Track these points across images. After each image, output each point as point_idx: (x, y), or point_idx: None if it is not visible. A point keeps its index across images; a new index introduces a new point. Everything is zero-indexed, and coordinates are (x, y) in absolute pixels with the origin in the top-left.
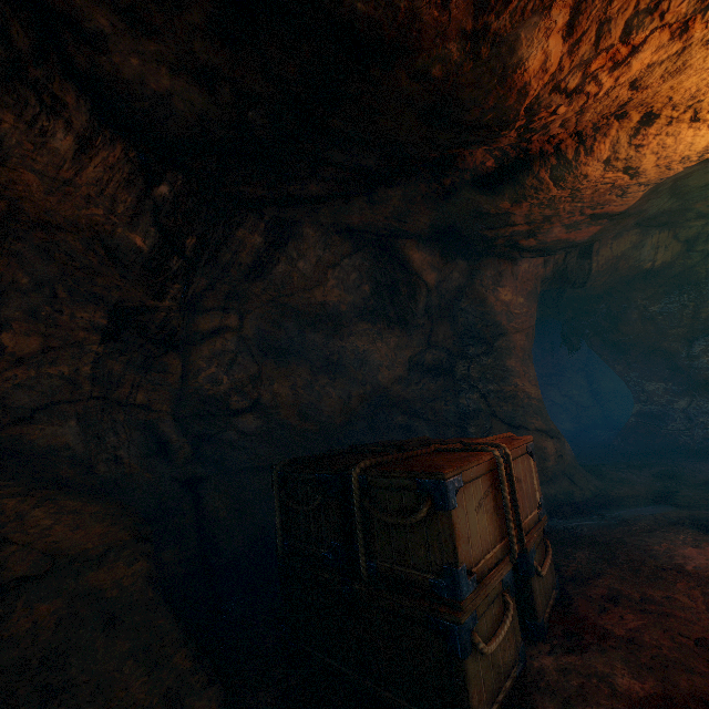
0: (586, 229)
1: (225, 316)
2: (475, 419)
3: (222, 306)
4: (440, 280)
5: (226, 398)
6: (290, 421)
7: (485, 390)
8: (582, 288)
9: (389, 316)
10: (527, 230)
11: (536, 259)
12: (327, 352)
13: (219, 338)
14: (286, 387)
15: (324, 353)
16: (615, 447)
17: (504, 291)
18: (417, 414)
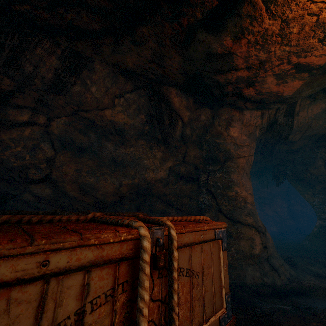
0: (291, 83)
1: (34, 114)
2: (208, 212)
3: (31, 107)
4: (192, 119)
5: (26, 170)
6: (73, 193)
7: (216, 193)
8: (286, 144)
9: (158, 138)
10: (248, 77)
11: (256, 112)
12: (114, 155)
13: (28, 128)
14: (73, 169)
15: (111, 155)
16: (304, 245)
17: (233, 130)
18: (171, 204)
